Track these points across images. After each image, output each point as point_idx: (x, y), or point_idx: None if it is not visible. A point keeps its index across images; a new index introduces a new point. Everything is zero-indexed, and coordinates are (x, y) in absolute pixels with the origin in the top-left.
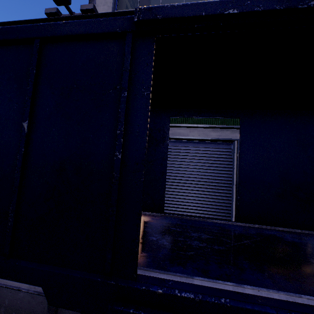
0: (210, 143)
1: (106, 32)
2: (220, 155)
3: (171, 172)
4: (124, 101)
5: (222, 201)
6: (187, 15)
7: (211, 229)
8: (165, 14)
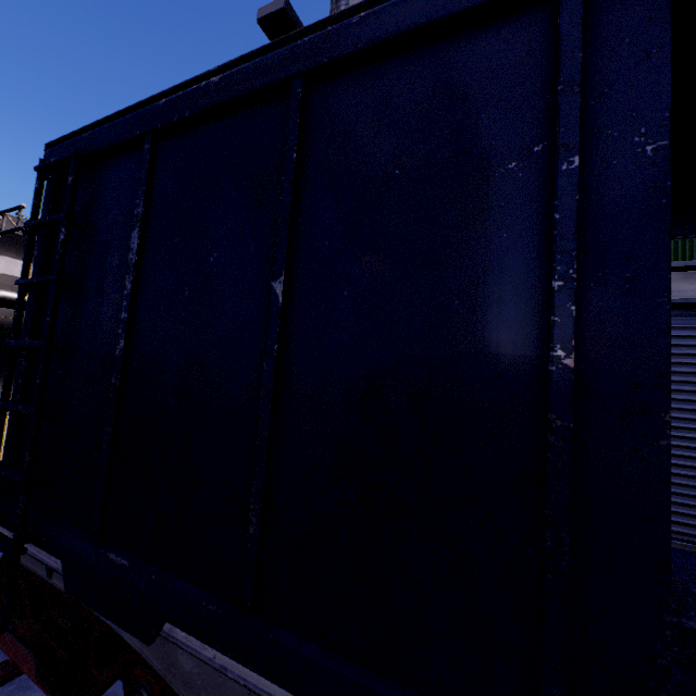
0: (673, 315)
1: None
2: None
3: None
4: (573, 186)
5: None
6: None
7: None
8: None
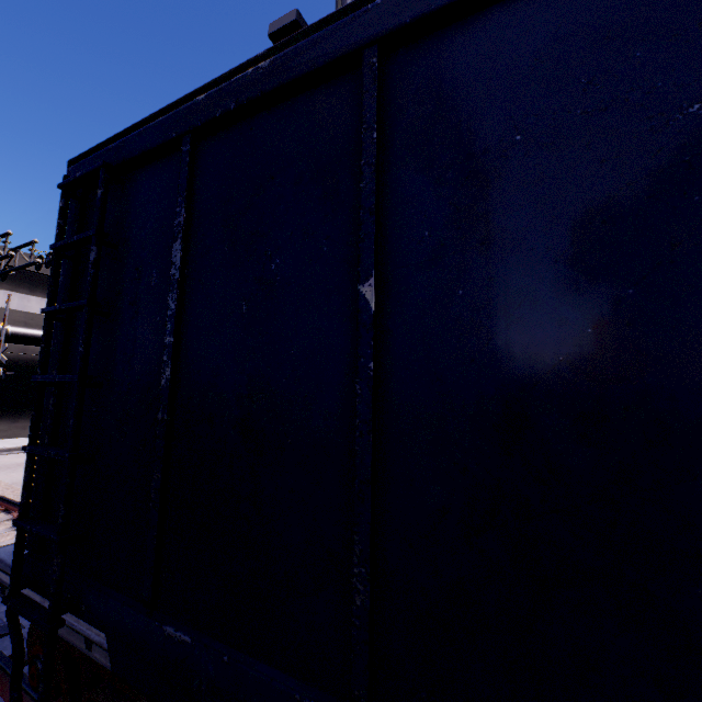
0: None
1: None
2: None
3: None
4: None
5: None
6: None
7: None
8: None
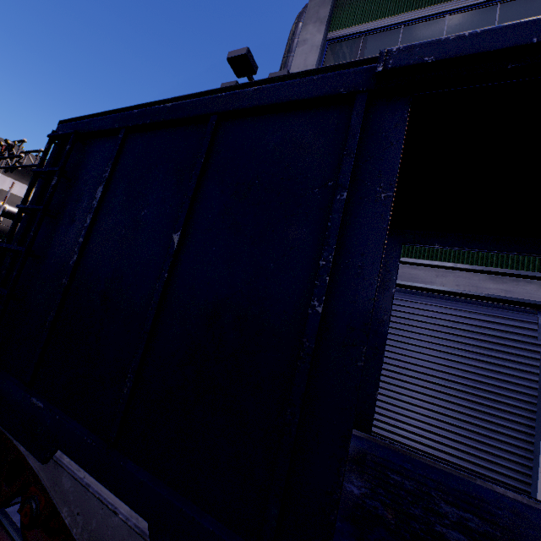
0: (482, 304)
1: (321, 96)
2: (507, 333)
3: (389, 351)
4: (340, 209)
5: (508, 440)
6: (493, 49)
7: (492, 509)
8: (440, 53)
